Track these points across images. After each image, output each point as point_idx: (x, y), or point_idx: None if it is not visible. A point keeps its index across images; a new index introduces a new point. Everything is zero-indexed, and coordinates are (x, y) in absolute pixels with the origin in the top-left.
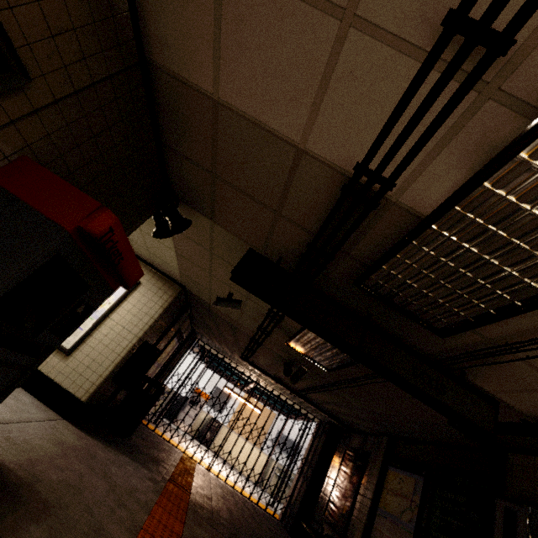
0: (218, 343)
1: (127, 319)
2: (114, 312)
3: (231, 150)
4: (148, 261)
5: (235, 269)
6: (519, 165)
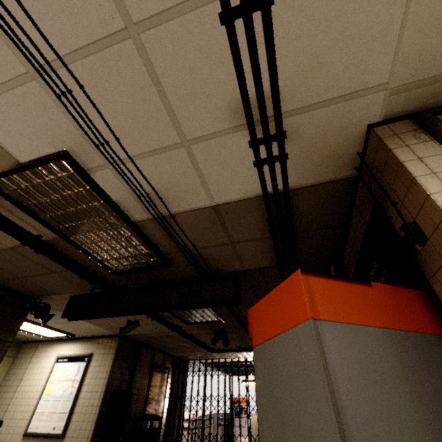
0: (193, 353)
1: (92, 384)
2: (83, 385)
3: (5, 266)
4: (92, 336)
5: (63, 314)
6: (30, 207)
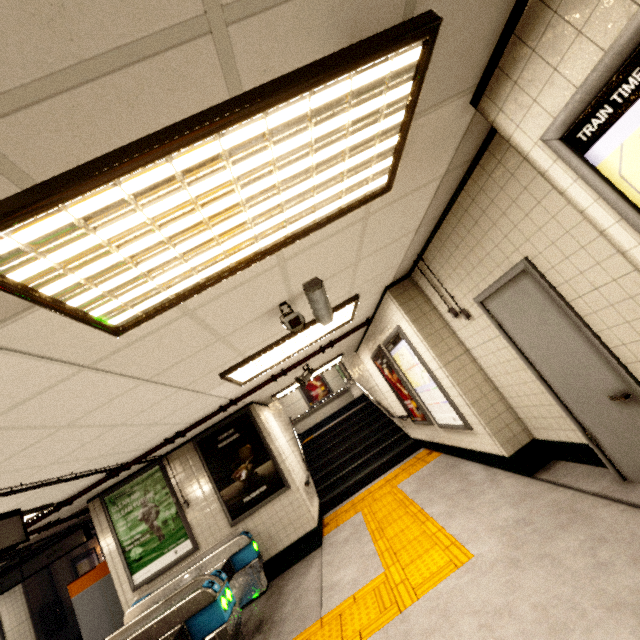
0: None
1: (13, 621)
2: (4, 628)
3: None
4: None
5: None
6: None
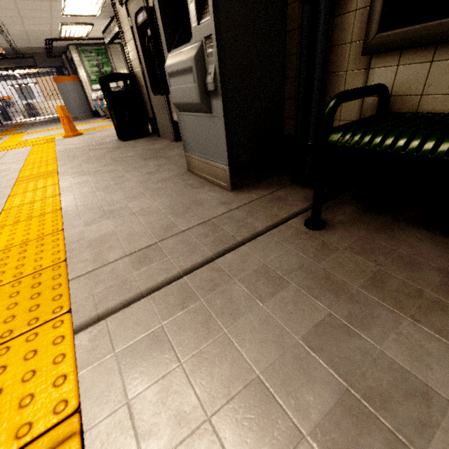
0: None
1: None
2: None
3: None
4: None
5: None
6: None
